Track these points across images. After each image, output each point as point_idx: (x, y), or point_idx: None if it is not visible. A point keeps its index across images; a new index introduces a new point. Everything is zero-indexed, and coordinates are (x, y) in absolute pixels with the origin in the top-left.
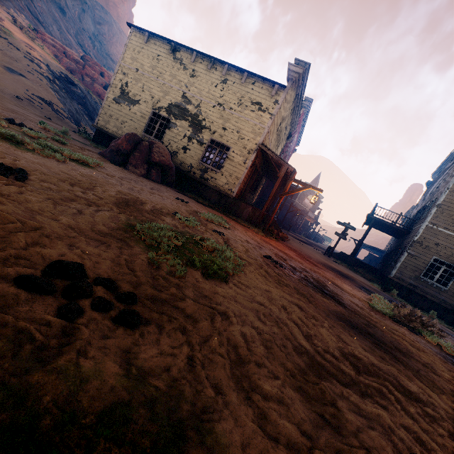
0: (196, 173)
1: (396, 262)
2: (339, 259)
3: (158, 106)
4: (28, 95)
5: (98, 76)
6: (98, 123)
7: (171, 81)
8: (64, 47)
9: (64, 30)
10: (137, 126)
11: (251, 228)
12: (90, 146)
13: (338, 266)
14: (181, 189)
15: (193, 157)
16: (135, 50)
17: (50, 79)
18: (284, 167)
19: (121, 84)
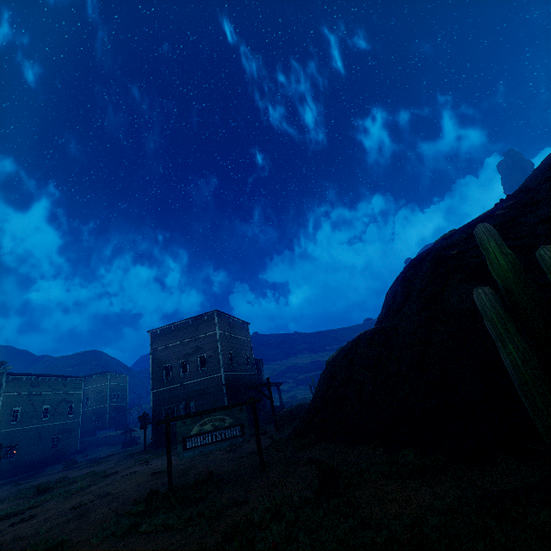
0: None
1: None
2: None
3: None
4: None
5: None
6: None
7: None
8: None
9: None
10: None
11: None
12: None
13: None
14: None
15: None
16: None
17: None
18: None
19: None
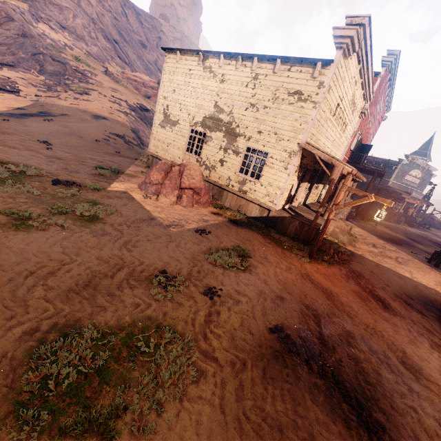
0: (235, 186)
1: None
2: None
3: (194, 122)
4: (106, 135)
5: None
6: (151, 149)
7: (203, 93)
8: (143, 79)
9: (146, 62)
10: (179, 146)
11: (293, 251)
12: (137, 176)
13: None
14: (219, 206)
15: (230, 169)
16: (170, 71)
17: (127, 113)
18: (337, 168)
19: (163, 108)
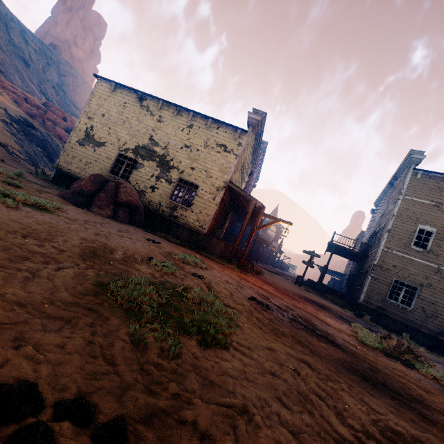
0: (166, 211)
1: (362, 286)
2: (308, 286)
3: (125, 148)
4: None
5: (60, 120)
6: (59, 165)
7: (138, 125)
8: (25, 94)
9: (26, 79)
10: (103, 167)
11: (226, 264)
12: (49, 188)
13: (311, 295)
14: (150, 228)
15: (161, 195)
16: (101, 97)
17: (6, 122)
18: (252, 202)
19: (86, 127)
